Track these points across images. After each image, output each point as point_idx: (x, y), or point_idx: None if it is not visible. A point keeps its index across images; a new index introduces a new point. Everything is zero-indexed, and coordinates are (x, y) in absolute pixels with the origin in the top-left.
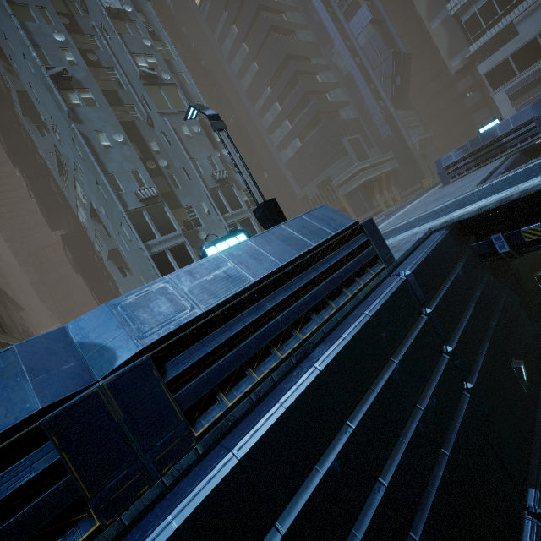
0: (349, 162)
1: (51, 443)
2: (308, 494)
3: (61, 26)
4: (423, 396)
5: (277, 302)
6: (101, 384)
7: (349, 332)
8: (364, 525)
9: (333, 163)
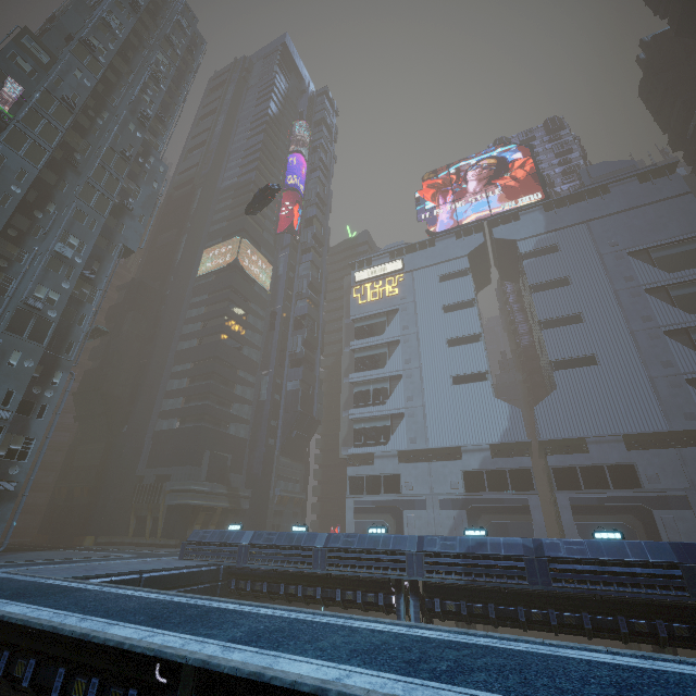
0: (195, 474)
1: None
2: None
3: None
4: None
5: None
6: None
7: None
8: None
9: (184, 464)
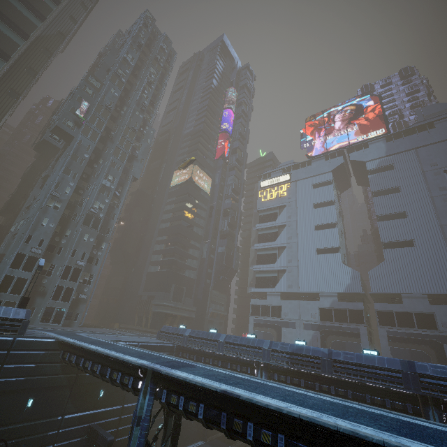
0: (166, 297)
1: None
2: None
3: (77, 181)
4: None
5: None
6: None
7: None
8: None
9: (161, 291)
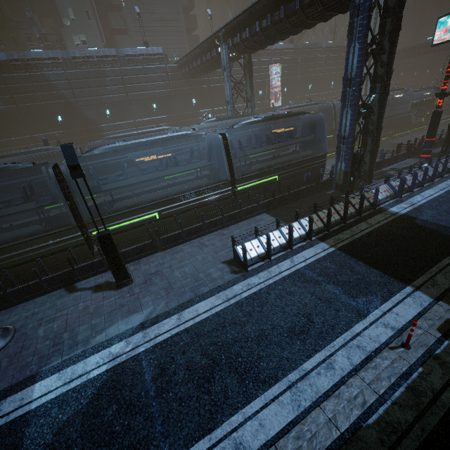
0: None
1: None
2: None
3: None
4: None
5: None
6: None
7: None
8: None
9: None
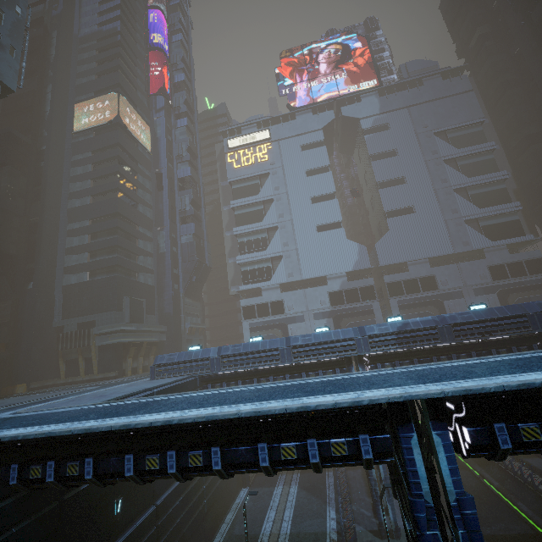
0: (119, 318)
1: None
2: None
3: None
4: None
5: None
6: None
7: None
8: None
9: (106, 311)
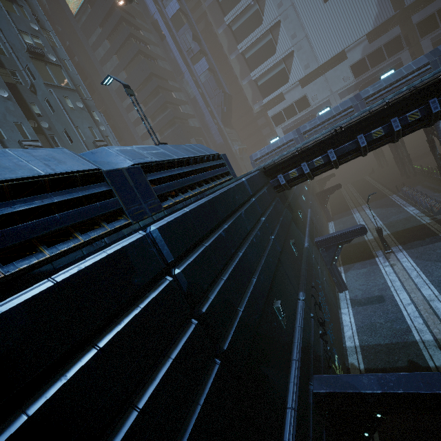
0: None
1: (105, 183)
2: (214, 238)
3: None
4: (254, 230)
5: (189, 170)
6: (123, 168)
7: (222, 190)
8: (236, 261)
9: None
